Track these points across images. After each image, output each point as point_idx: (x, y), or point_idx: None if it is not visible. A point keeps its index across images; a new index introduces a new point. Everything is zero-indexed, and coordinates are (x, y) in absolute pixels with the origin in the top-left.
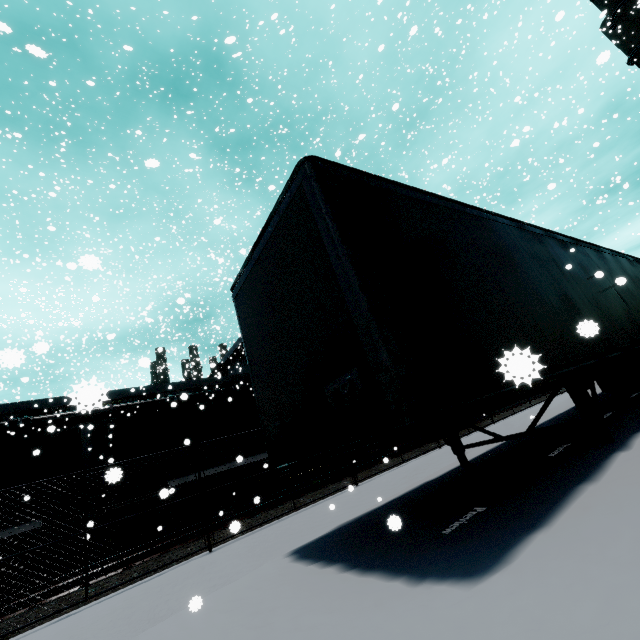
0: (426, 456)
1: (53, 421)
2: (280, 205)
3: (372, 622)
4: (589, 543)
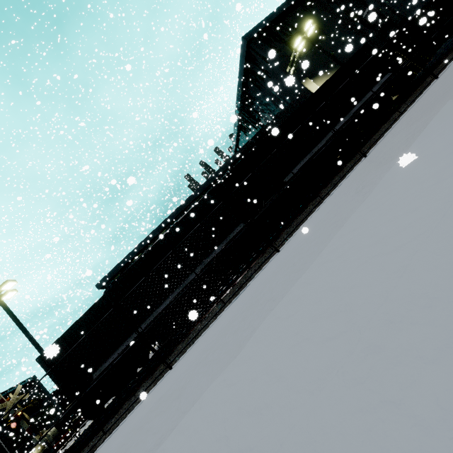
0: None
1: None
2: None
3: None
4: None
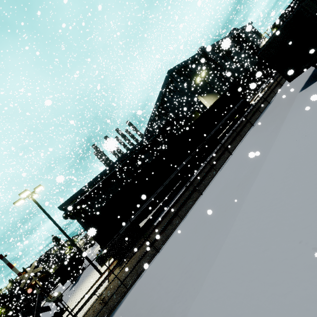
0: (281, 89)
1: (126, 163)
2: (286, 20)
3: None
4: None
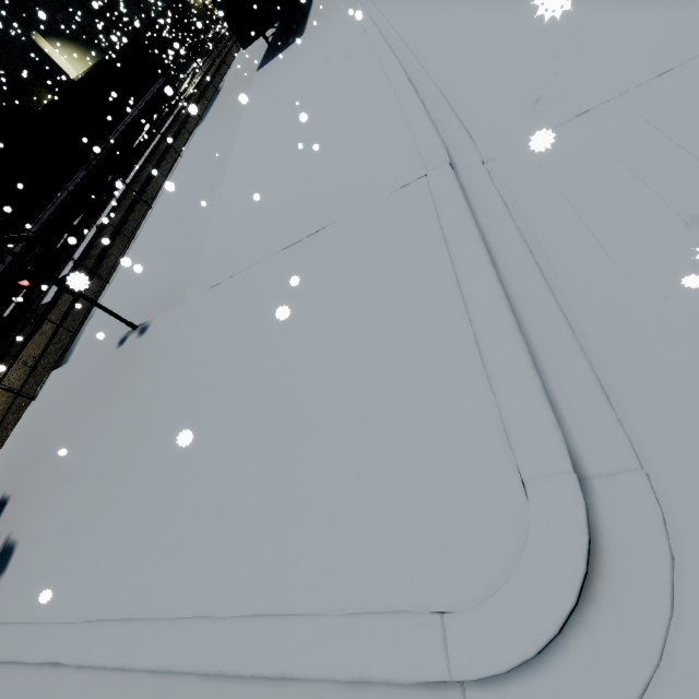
0: (230, 72)
1: None
2: None
3: (295, 44)
4: (311, 25)
